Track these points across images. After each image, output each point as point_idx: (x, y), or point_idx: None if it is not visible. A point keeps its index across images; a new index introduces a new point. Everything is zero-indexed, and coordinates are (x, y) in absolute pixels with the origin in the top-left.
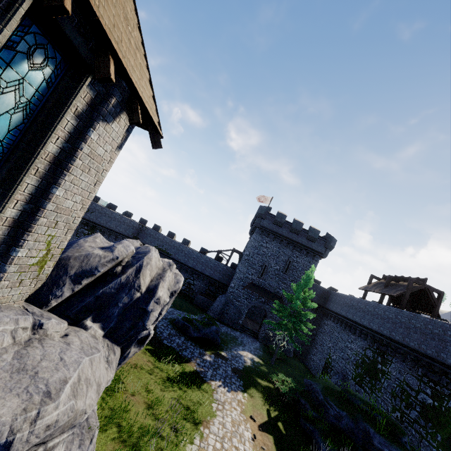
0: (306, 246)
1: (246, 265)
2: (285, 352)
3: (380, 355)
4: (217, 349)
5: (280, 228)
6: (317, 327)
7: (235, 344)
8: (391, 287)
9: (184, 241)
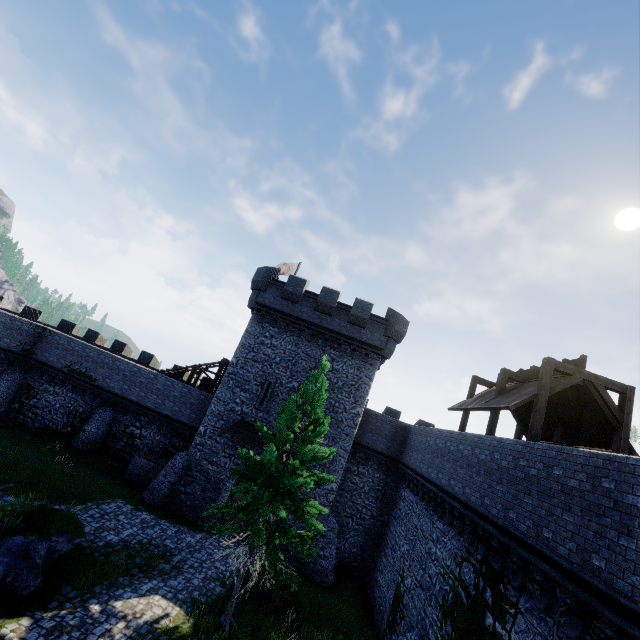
0: (348, 336)
1: (230, 385)
2: (312, 574)
3: (489, 583)
4: (4, 613)
5: (295, 306)
6: (390, 506)
7: (141, 574)
8: (509, 392)
9: (142, 356)
